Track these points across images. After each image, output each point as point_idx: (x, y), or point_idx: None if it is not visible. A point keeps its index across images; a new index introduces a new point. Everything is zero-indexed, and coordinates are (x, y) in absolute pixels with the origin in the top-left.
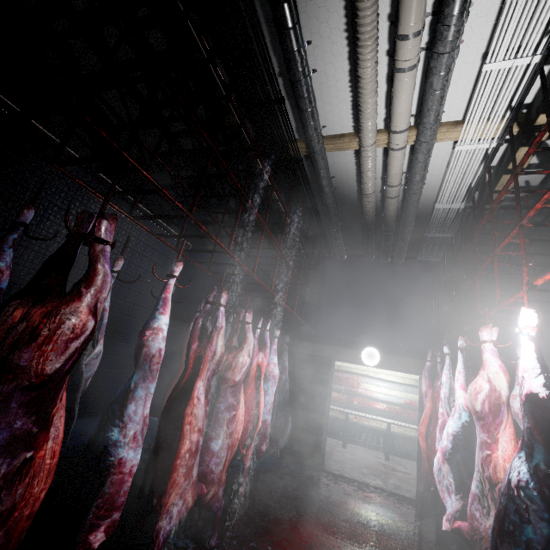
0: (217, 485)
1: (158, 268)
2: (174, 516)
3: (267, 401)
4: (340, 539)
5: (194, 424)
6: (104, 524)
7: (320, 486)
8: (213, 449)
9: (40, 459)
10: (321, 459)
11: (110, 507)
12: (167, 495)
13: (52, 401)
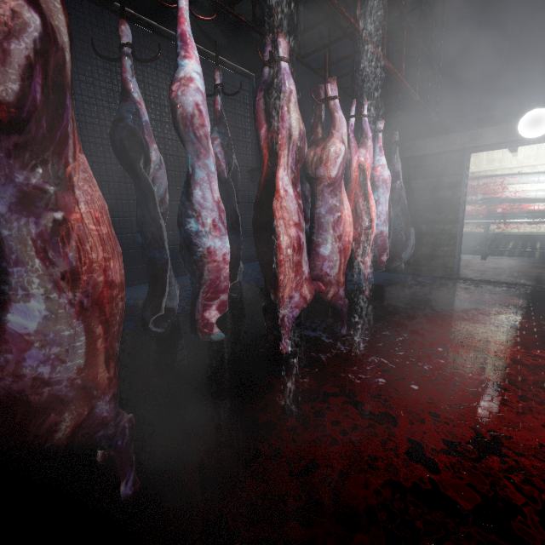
0: (336, 286)
1: (228, 116)
2: (294, 307)
3: (380, 212)
4: (491, 327)
5: (287, 218)
6: (213, 305)
7: (457, 290)
8: (323, 253)
9: (77, 222)
10: (456, 268)
11: (214, 291)
12: (280, 289)
13: (58, 157)
